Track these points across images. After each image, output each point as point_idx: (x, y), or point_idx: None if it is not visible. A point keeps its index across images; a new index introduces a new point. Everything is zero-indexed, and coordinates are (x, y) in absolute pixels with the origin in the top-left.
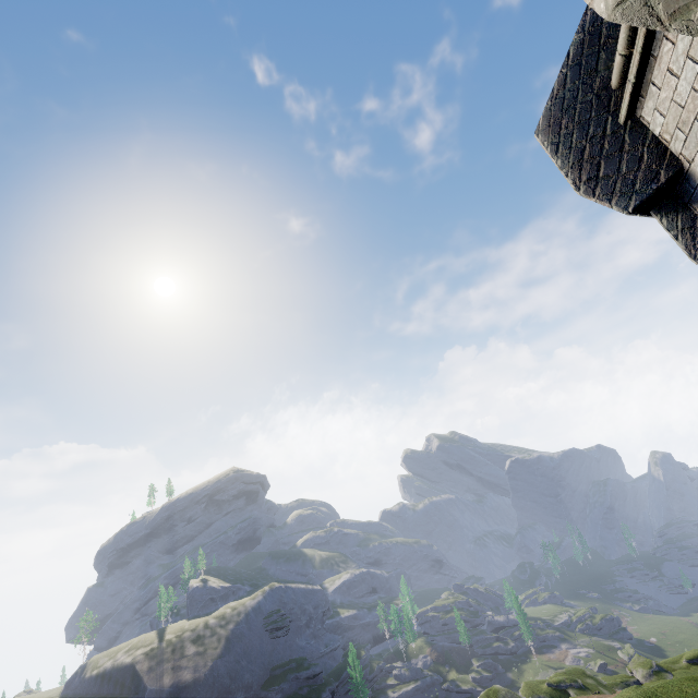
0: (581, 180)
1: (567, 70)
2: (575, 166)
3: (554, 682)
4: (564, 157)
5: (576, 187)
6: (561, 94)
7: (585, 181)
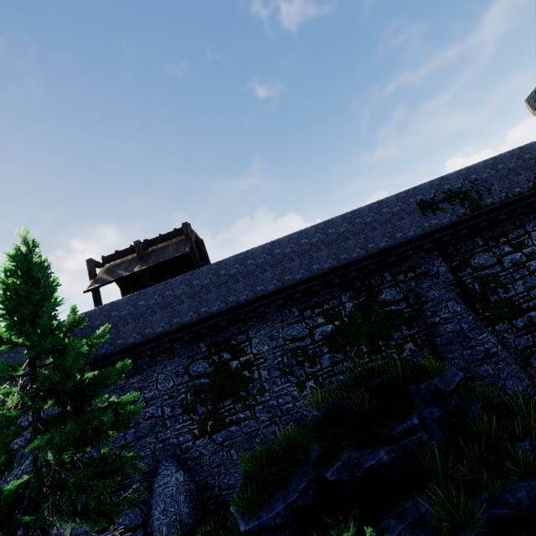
0: (533, 109)
1: (533, 93)
2: (532, 107)
3: None
4: (530, 105)
5: (532, 110)
6: (531, 96)
7: (534, 109)
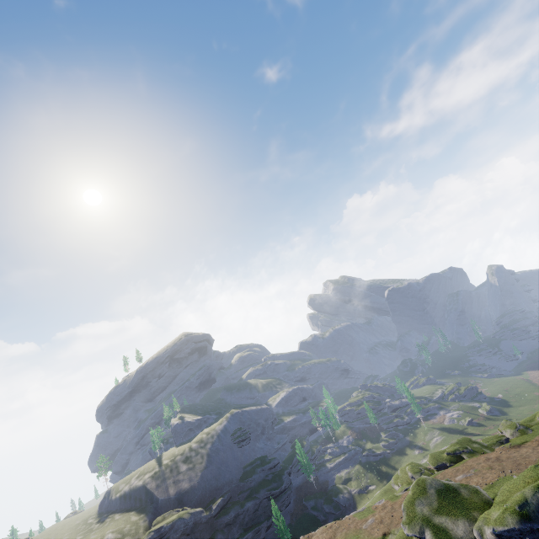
0: None
1: None
2: None
3: (451, 451)
4: None
5: None
6: None
7: None
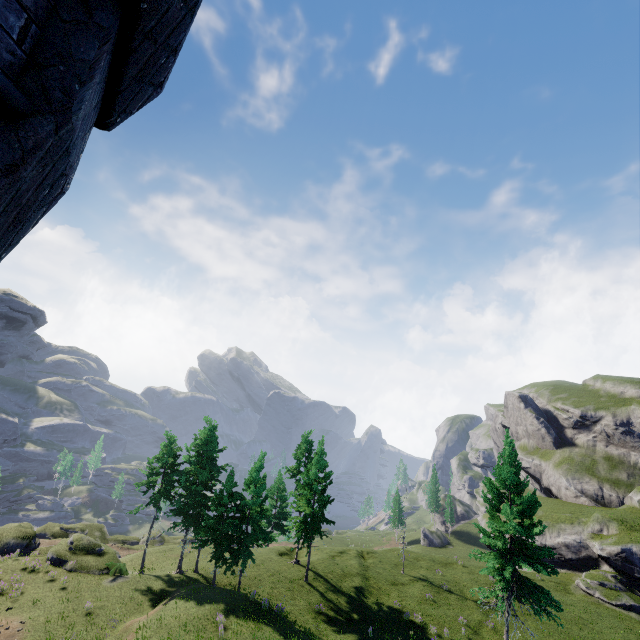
0: None
1: None
2: None
3: (67, 527)
4: None
5: None
6: None
7: None
